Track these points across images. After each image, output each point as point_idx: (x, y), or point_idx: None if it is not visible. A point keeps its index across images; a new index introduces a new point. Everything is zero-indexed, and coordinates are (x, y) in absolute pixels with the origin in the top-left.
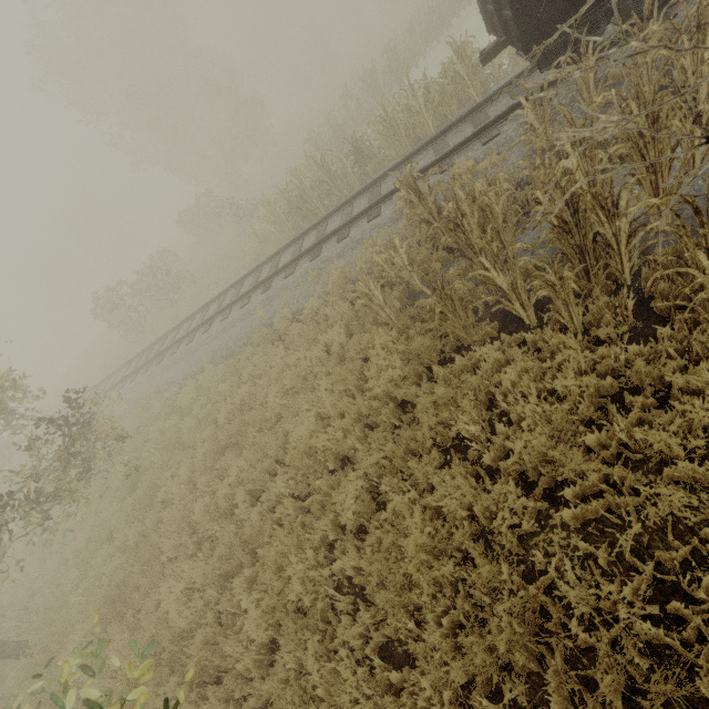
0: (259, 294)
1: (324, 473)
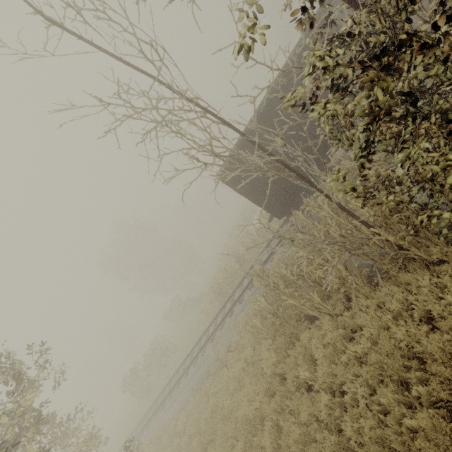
0: (210, 343)
1: (257, 432)
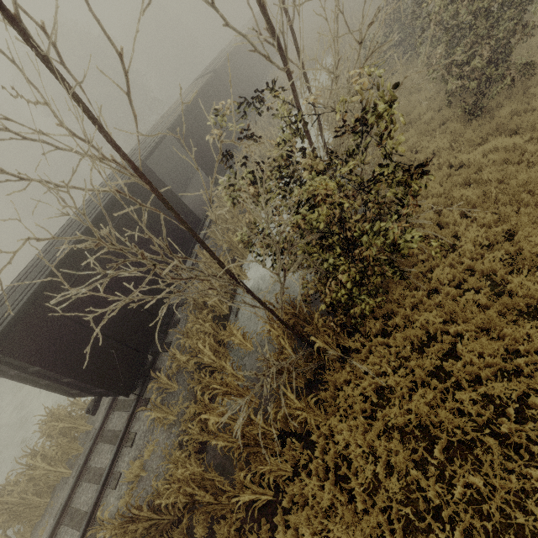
0: None
1: None
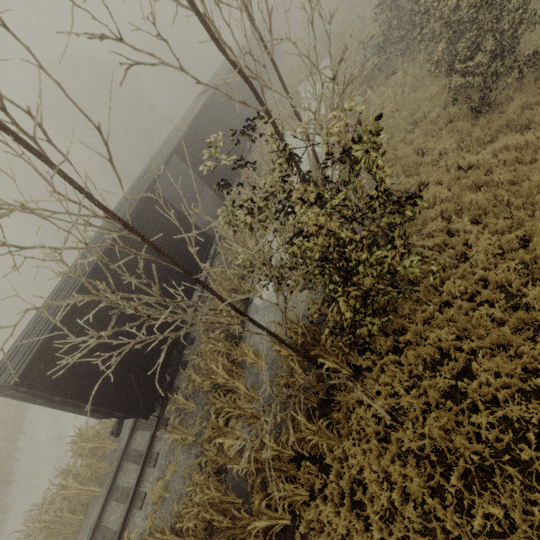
0: None
1: None
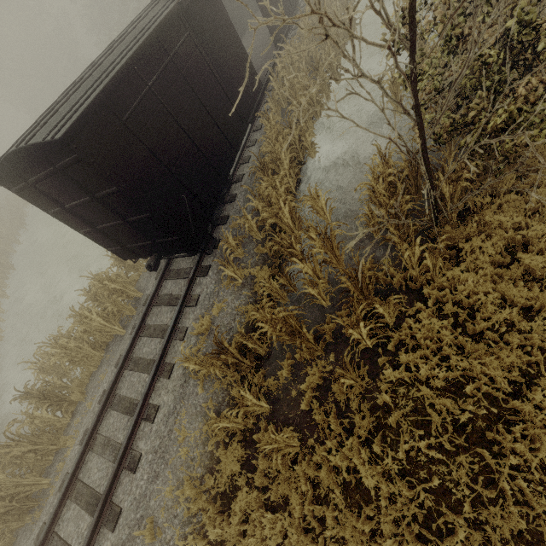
0: None
1: None
